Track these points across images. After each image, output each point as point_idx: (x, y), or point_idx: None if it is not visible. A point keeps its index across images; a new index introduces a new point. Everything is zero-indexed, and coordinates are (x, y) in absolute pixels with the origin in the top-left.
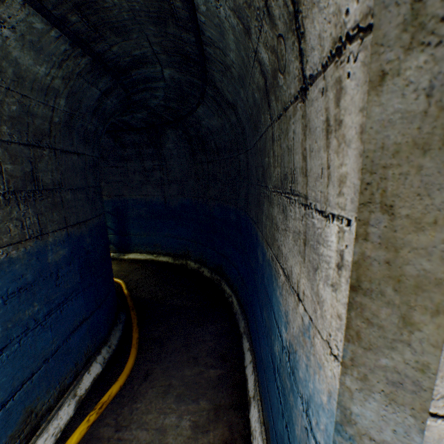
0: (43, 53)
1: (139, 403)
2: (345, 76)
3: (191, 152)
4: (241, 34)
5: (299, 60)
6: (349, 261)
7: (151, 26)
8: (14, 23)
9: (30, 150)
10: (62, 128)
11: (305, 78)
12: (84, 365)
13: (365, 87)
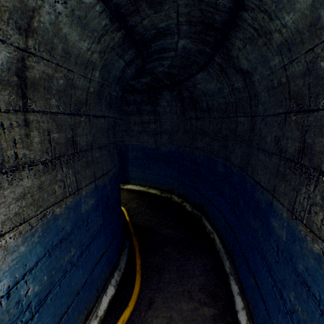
0: (87, 28)
1: None
2: None
3: (182, 110)
4: None
5: None
6: None
7: None
8: None
9: (72, 118)
10: (95, 97)
11: None
12: (103, 289)
13: None
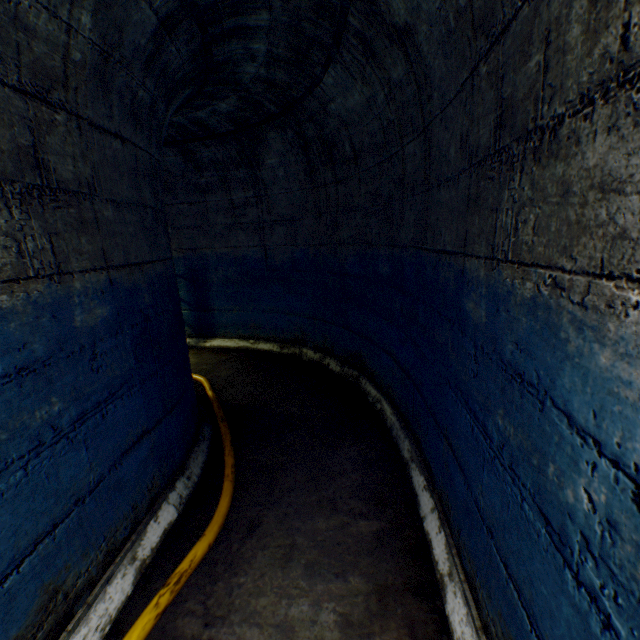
0: None
1: (242, 576)
2: None
3: (308, 170)
4: None
5: None
6: None
7: None
8: None
9: (27, 103)
10: (90, 78)
11: None
12: (149, 509)
13: None
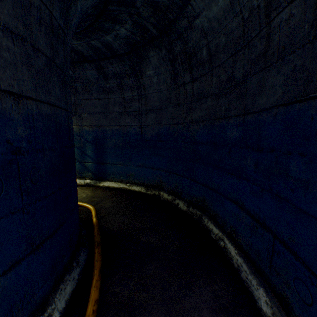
0: None
1: None
2: None
3: (173, 76)
4: None
5: None
6: None
7: None
8: None
9: None
10: None
11: None
12: None
13: None
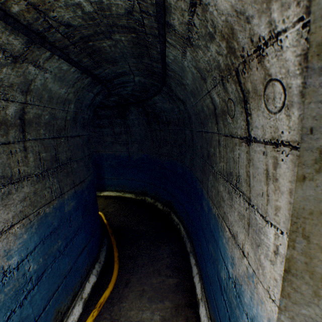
0: (65, 81)
1: (124, 303)
2: (280, 159)
3: (148, 123)
4: (198, 77)
5: (245, 123)
6: (282, 253)
7: (132, 59)
8: (52, 69)
9: (55, 140)
10: (71, 122)
11: (250, 135)
12: (86, 277)
13: (293, 172)
